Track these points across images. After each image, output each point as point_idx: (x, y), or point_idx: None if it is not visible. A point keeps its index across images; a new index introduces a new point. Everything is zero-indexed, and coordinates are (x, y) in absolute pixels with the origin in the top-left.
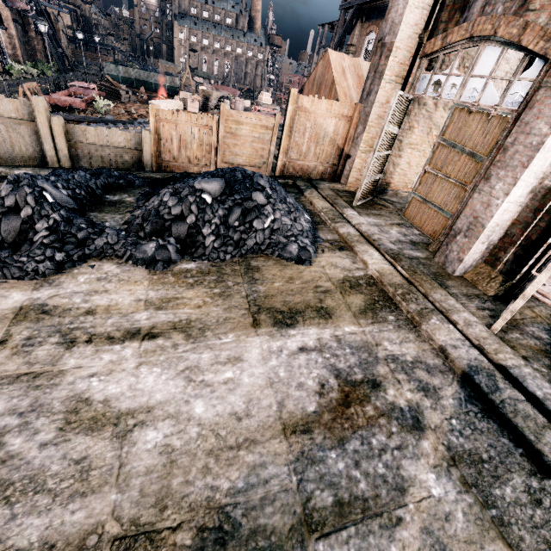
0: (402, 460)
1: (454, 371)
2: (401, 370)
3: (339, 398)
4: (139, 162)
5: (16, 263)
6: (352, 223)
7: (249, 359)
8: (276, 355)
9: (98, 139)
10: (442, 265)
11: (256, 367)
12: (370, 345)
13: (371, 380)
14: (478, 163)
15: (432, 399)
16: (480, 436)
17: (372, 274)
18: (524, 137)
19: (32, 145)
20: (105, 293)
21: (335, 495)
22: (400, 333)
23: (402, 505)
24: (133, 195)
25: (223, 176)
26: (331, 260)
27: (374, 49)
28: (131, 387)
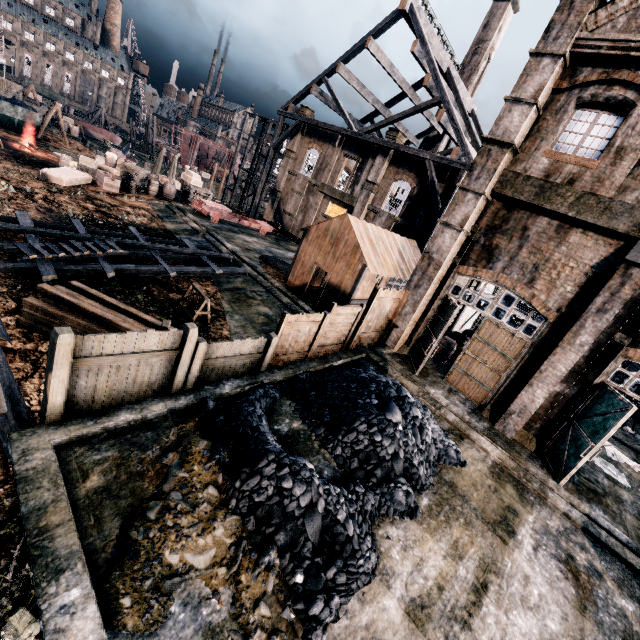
0: (613, 599)
1: (577, 527)
2: (567, 539)
3: (572, 576)
4: (254, 362)
5: (357, 567)
6: (442, 404)
7: (529, 573)
8: (533, 562)
9: (228, 351)
10: (501, 432)
11: (536, 577)
12: (546, 527)
13: (568, 555)
14: (507, 361)
15: (588, 553)
16: (613, 566)
17: (494, 459)
18: (552, 369)
19: (157, 373)
20: (423, 562)
21: (619, 636)
22: (545, 510)
23: (632, 624)
24: (291, 416)
25: (383, 394)
26: (469, 454)
27: (318, 166)
28: (522, 635)
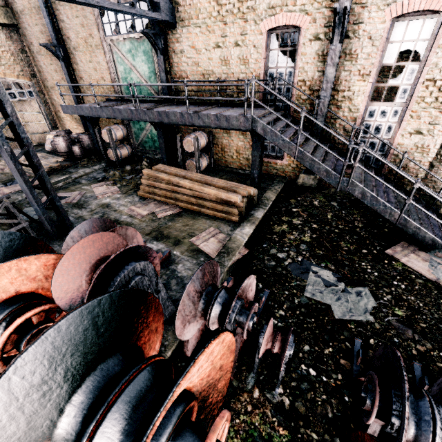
0: None
1: None
2: None
3: None
4: None
5: None
6: None
7: None
8: None
9: None
10: None
11: None
12: None
13: None
14: None
15: None
16: None
17: None
18: None
19: None
20: None
21: None
22: None
23: None
24: None
25: None
26: None
27: None
28: None
